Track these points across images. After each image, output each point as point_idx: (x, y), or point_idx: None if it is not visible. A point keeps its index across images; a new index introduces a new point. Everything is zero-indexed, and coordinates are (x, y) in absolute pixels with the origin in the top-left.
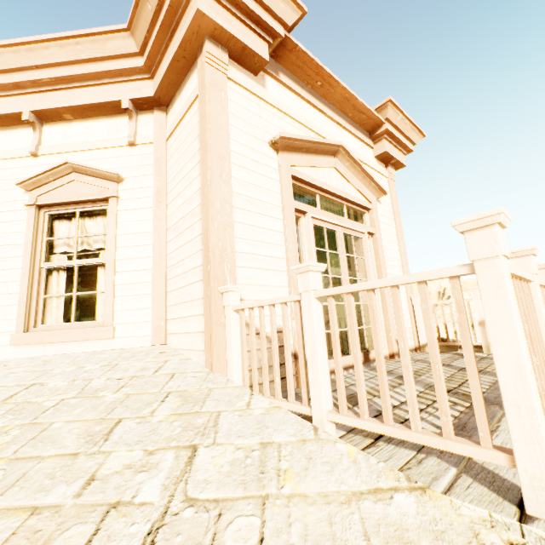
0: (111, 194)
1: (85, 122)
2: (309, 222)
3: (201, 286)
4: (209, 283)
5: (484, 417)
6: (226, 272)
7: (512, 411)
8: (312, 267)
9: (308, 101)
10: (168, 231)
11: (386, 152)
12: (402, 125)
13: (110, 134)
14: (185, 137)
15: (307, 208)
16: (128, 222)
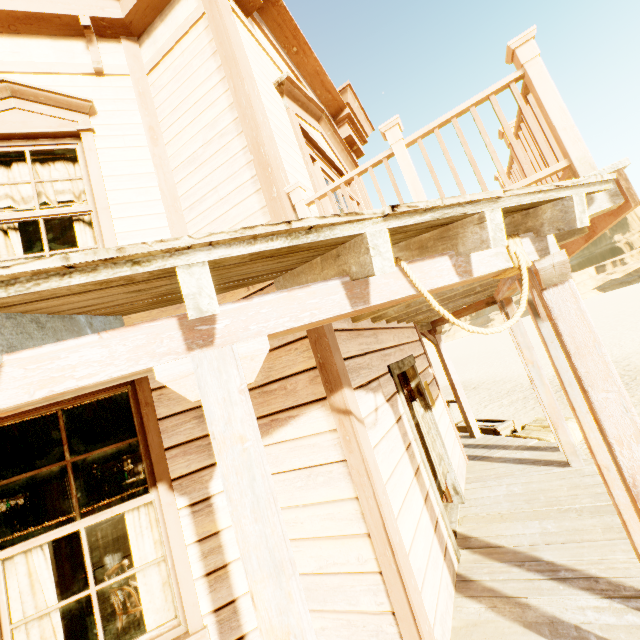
0: (84, 126)
1: (14, 38)
2: (320, 170)
3: (256, 198)
4: (274, 184)
5: (548, 151)
6: (283, 179)
7: (563, 134)
8: (399, 121)
9: (288, 65)
10: (175, 170)
11: (350, 135)
12: (358, 113)
13: (60, 59)
14: (186, 62)
15: (315, 156)
16: (115, 162)
